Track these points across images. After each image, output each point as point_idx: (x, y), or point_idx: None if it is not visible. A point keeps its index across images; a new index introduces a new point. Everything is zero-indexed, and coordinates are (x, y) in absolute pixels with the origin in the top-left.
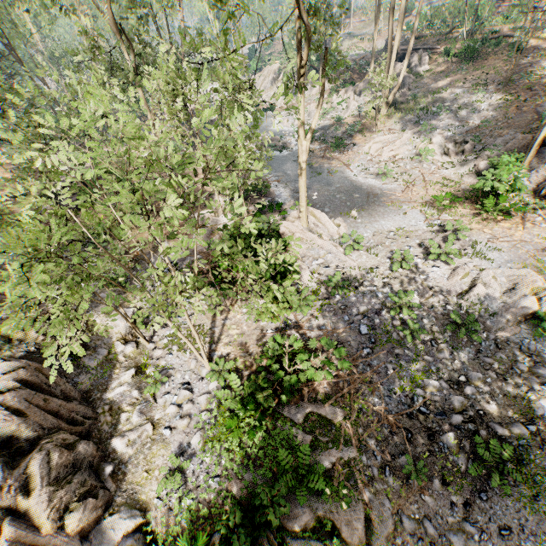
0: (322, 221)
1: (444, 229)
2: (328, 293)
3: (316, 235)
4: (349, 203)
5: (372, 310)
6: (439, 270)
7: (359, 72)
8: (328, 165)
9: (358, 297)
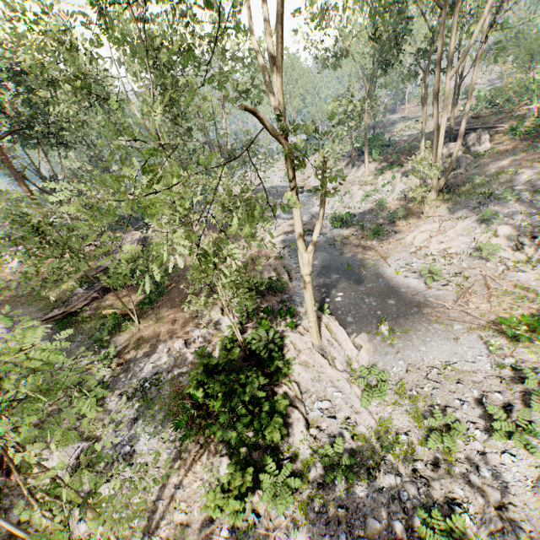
0: (339, 338)
1: (522, 377)
2: (325, 472)
3: (326, 360)
4: (379, 312)
5: (388, 532)
6: (515, 465)
7: (409, 153)
8: (363, 256)
9: (369, 492)
